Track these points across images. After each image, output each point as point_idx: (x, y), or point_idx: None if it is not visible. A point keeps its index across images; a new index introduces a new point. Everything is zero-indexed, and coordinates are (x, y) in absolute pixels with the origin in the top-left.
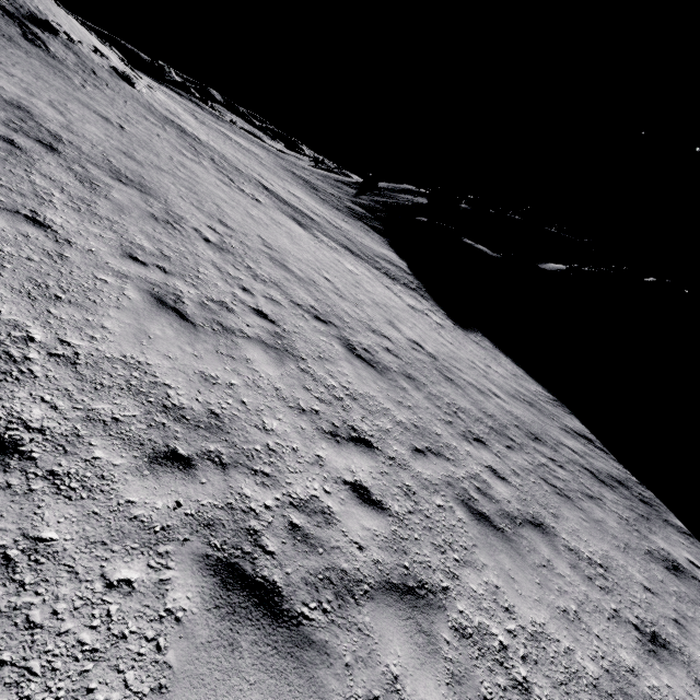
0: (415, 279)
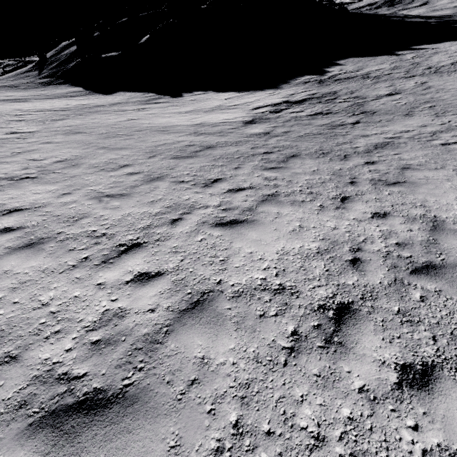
0: (87, 91)
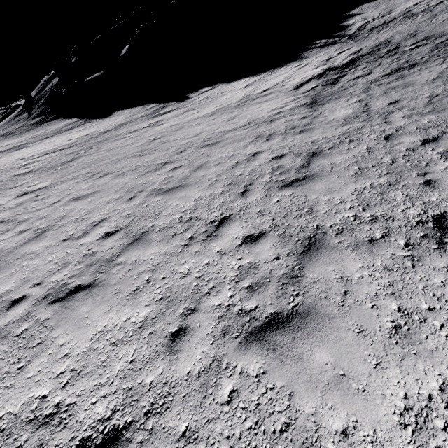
0: (83, 120)
